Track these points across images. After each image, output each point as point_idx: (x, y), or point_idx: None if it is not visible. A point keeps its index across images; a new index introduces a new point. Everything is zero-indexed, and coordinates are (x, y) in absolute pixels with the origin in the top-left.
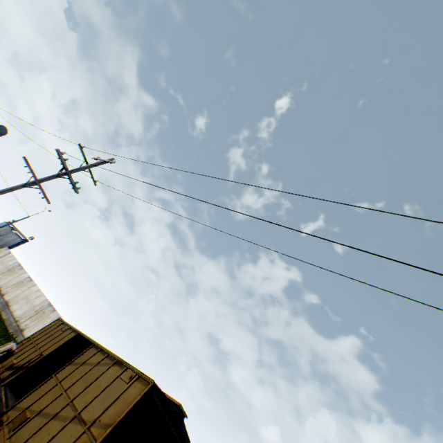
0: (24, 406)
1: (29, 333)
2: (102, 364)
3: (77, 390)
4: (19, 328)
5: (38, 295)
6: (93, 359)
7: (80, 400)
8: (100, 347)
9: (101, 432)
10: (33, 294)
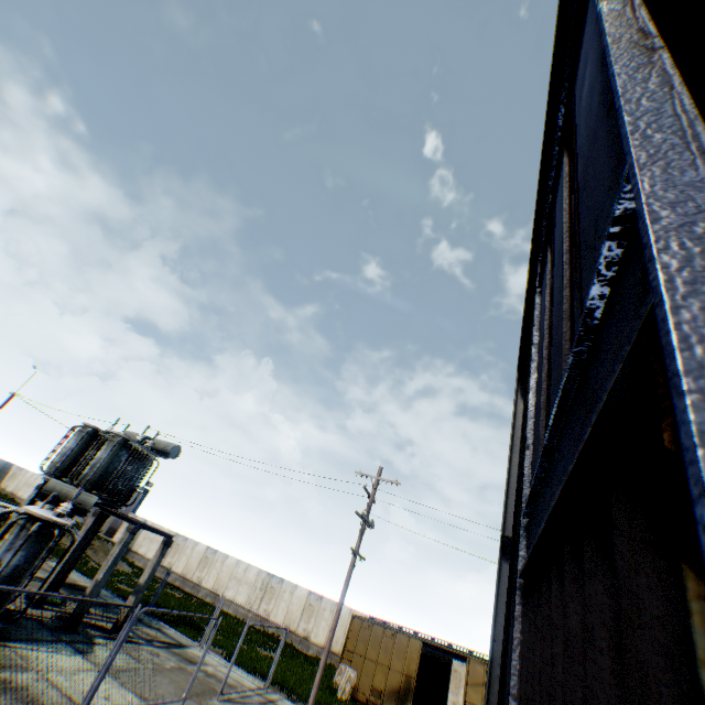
0: None
1: (277, 618)
2: None
3: None
4: (260, 616)
5: (244, 568)
6: None
7: None
8: (482, 661)
9: None
10: (236, 569)
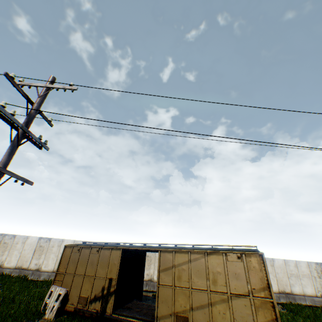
0: (167, 313)
1: (11, 263)
2: (195, 260)
3: (202, 283)
4: None
5: None
6: (179, 260)
7: (216, 287)
8: (170, 250)
9: (265, 293)
10: None
